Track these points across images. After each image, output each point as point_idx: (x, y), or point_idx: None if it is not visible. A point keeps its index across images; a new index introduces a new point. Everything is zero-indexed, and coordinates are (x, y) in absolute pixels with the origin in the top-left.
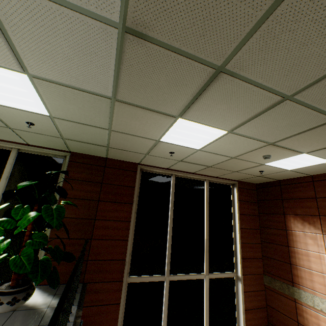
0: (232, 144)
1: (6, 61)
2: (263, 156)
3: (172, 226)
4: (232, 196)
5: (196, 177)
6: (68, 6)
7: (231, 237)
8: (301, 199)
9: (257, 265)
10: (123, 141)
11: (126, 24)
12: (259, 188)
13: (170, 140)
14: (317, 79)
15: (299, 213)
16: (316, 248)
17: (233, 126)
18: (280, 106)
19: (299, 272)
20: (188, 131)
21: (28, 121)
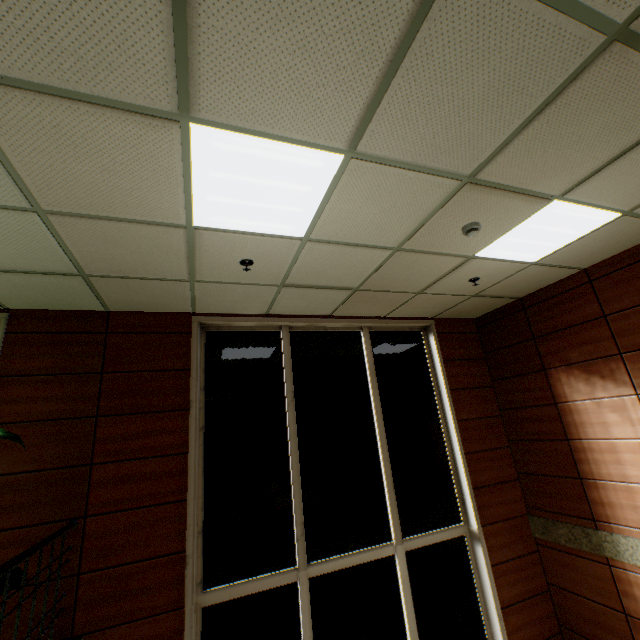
0: (376, 203)
1: None
2: (462, 229)
3: (300, 446)
4: (427, 355)
5: (338, 324)
6: None
7: (441, 444)
8: (575, 328)
9: (510, 496)
10: (104, 247)
11: None
12: (482, 327)
13: (220, 220)
14: None
15: (575, 359)
16: (630, 430)
17: (349, 128)
18: (445, 3)
19: (604, 494)
20: (243, 172)
21: None
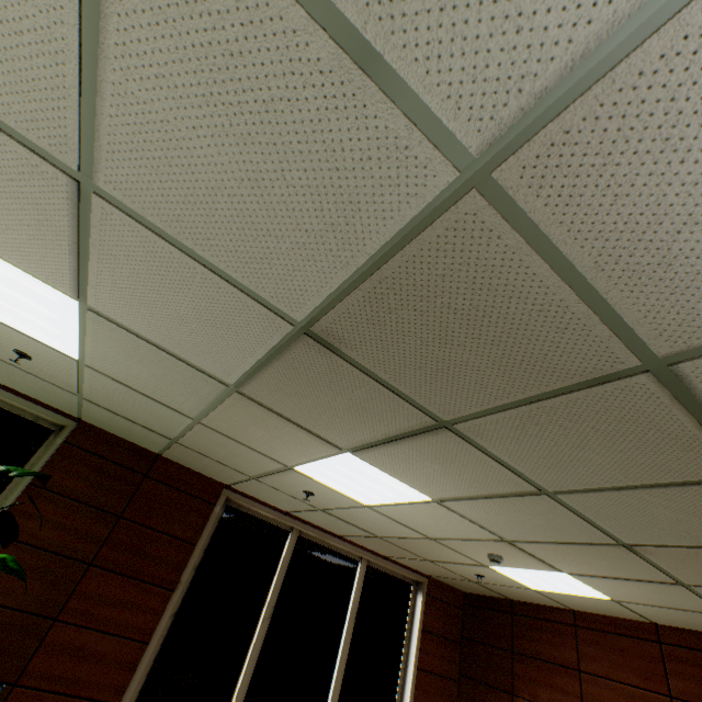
0: (435, 519)
1: (52, 276)
2: (488, 554)
3: (252, 677)
4: (409, 614)
5: (343, 546)
6: (225, 276)
7: None
8: (551, 665)
9: None
10: (214, 443)
11: (311, 328)
12: (468, 606)
13: (316, 475)
14: (594, 487)
15: (544, 700)
16: None
17: (445, 496)
18: (532, 498)
19: None
20: (358, 474)
21: (21, 349)
